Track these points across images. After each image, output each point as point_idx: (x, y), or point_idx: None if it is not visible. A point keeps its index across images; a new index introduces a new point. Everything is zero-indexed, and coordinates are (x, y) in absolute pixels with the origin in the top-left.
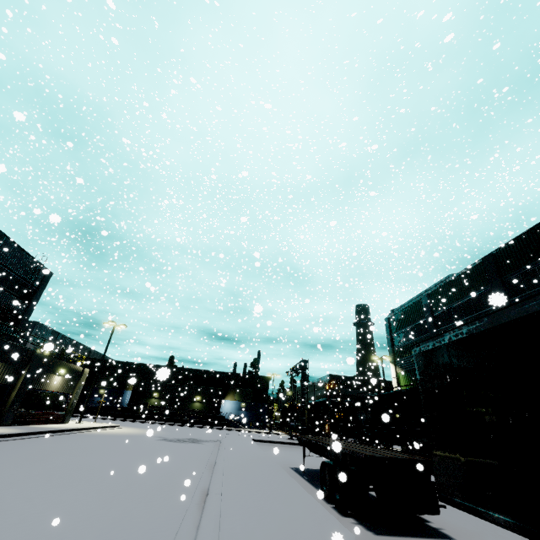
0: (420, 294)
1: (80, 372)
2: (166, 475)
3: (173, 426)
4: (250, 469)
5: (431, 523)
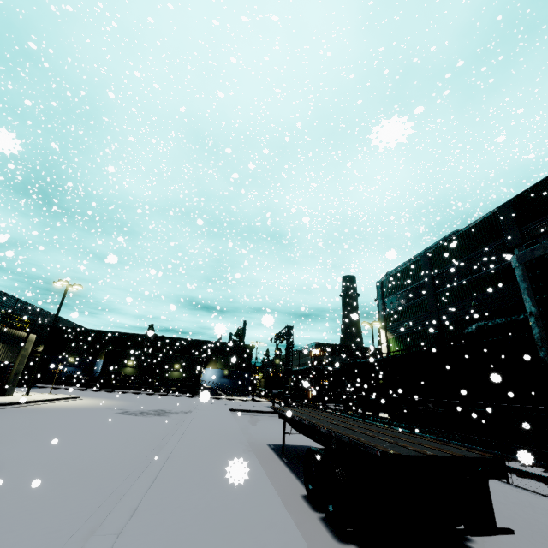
0: (419, 255)
1: (23, 338)
2: (74, 475)
3: (148, 395)
4: (206, 459)
5: (472, 543)
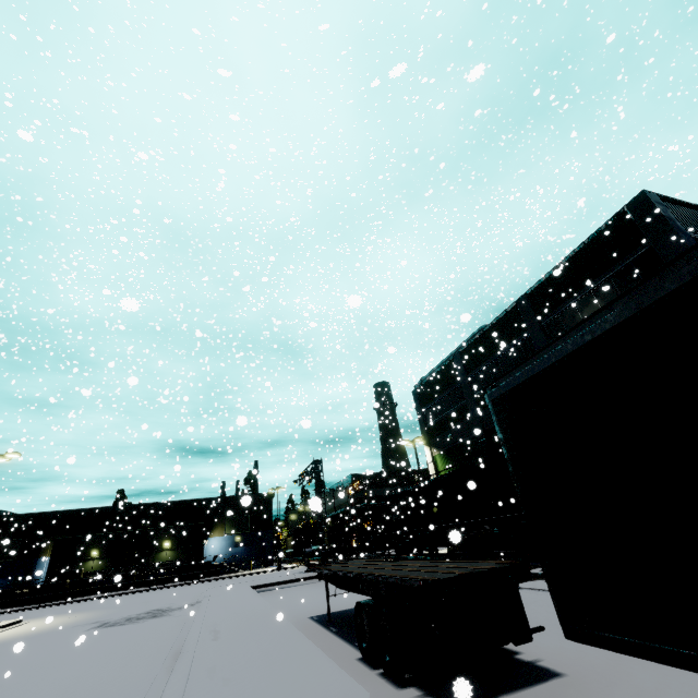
0: (451, 355)
1: None
2: None
3: (127, 596)
4: (241, 647)
5: (521, 655)
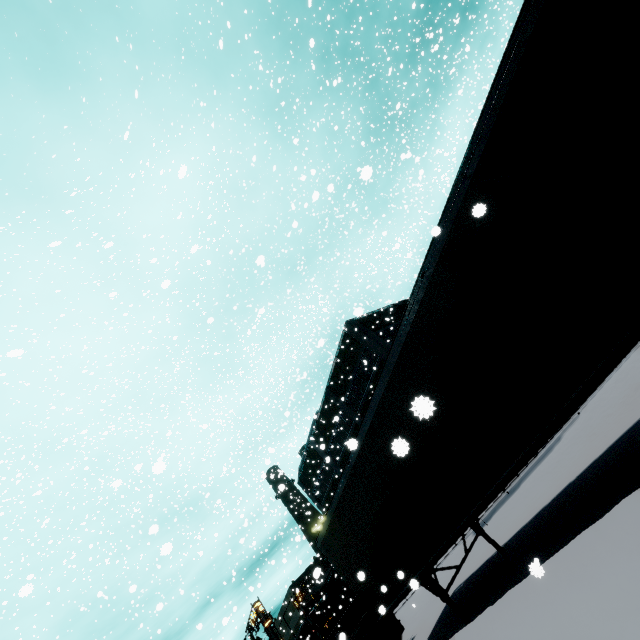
0: (308, 441)
1: None
2: None
3: None
4: None
5: None
